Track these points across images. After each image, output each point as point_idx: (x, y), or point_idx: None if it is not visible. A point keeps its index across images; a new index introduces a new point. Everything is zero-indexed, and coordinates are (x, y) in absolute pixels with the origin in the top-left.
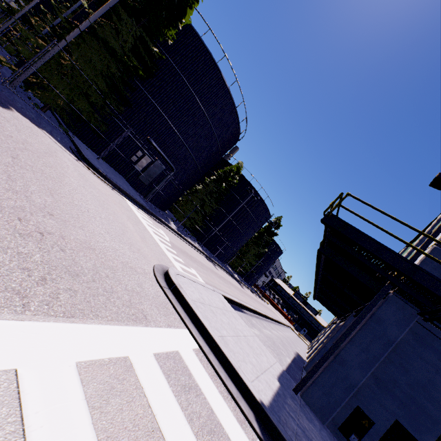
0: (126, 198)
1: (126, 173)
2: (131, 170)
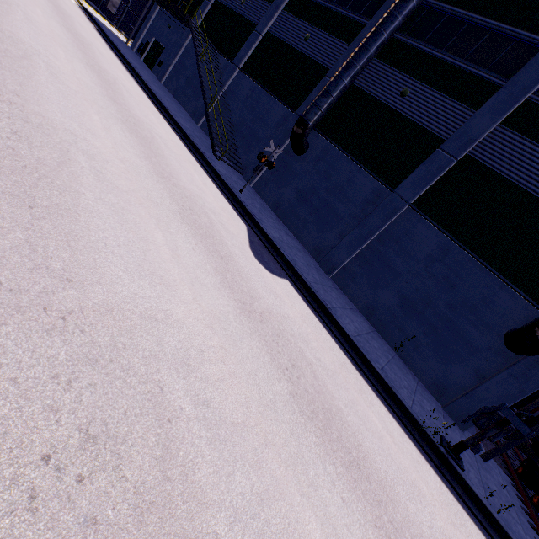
0: (86, 3)
1: (98, 4)
2: (101, 2)
